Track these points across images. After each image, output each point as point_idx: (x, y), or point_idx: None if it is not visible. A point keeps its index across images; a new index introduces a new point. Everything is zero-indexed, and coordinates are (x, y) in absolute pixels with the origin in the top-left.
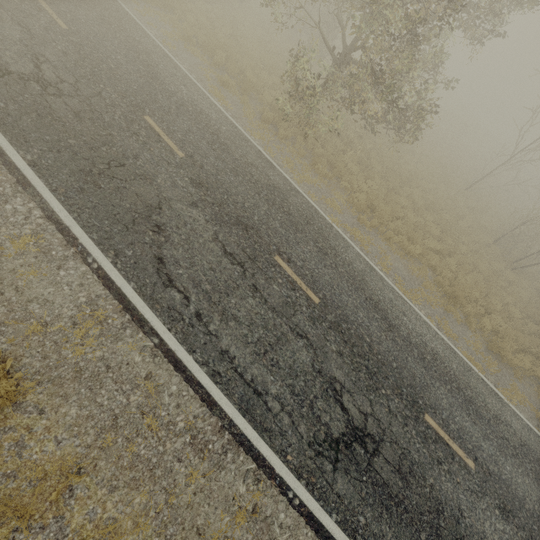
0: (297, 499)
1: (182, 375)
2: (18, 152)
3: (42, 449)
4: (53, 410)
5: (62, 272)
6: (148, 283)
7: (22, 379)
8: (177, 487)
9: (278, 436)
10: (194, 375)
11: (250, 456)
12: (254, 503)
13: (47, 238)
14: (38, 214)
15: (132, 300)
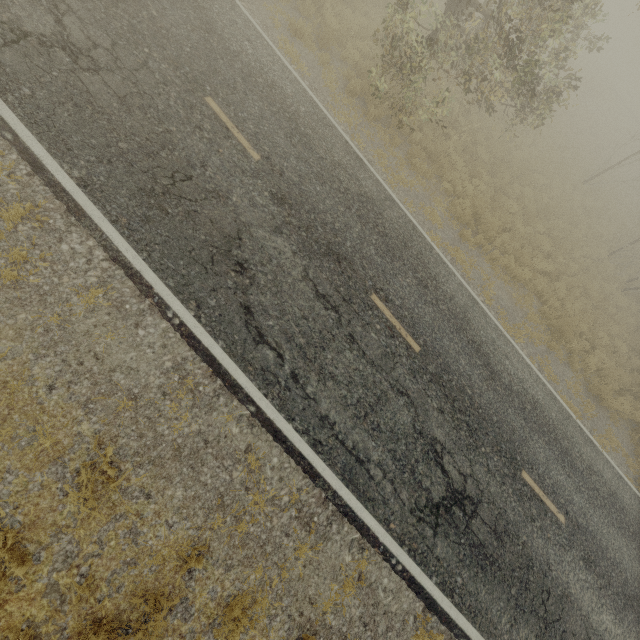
0: (400, 565)
1: (282, 445)
2: (61, 166)
3: (156, 534)
4: (159, 493)
5: (140, 332)
6: (237, 340)
7: (122, 462)
8: (288, 561)
9: (381, 505)
10: (295, 446)
11: (354, 526)
12: (359, 571)
13: (117, 287)
14: (101, 255)
15: (223, 363)
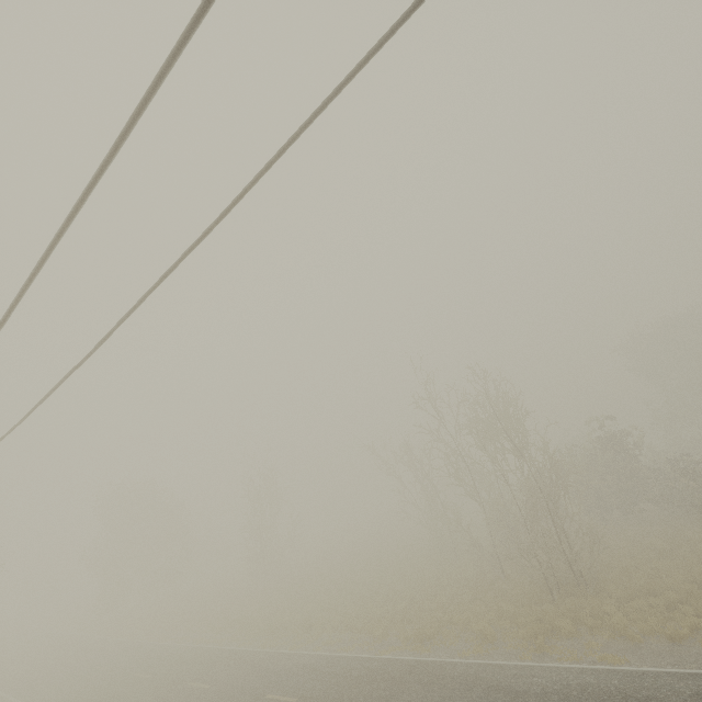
0: None
1: None
2: None
3: None
4: None
5: None
6: None
7: None
8: None
9: None
10: None
11: None
12: None
13: None
14: None
15: None
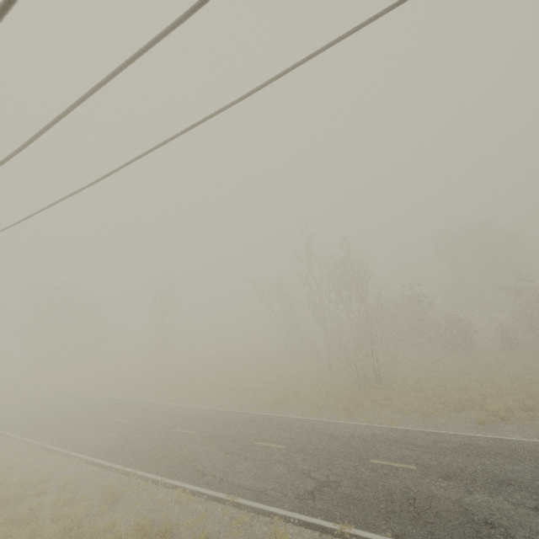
0: None
1: None
2: None
3: None
4: None
5: None
6: None
7: None
8: None
9: None
10: None
11: None
12: None
13: None
14: None
15: None
